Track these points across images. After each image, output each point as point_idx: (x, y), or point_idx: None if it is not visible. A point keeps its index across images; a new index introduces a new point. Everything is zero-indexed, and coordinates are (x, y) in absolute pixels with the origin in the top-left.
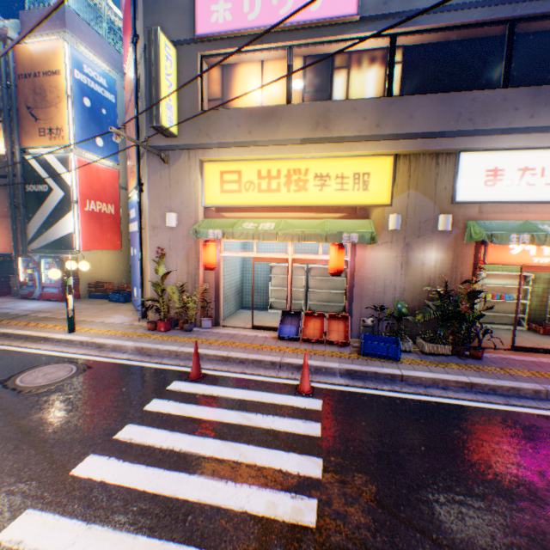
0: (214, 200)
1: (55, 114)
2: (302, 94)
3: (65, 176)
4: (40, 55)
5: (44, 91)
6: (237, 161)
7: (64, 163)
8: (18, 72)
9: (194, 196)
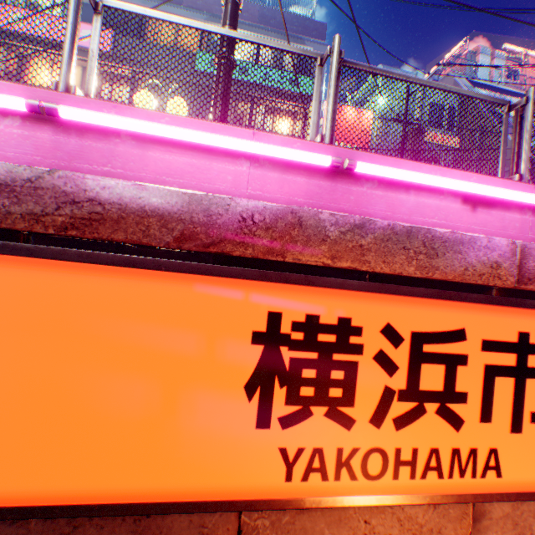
0: None
1: None
2: (81, 90)
3: None
4: None
5: None
6: None
7: None
8: None
9: None
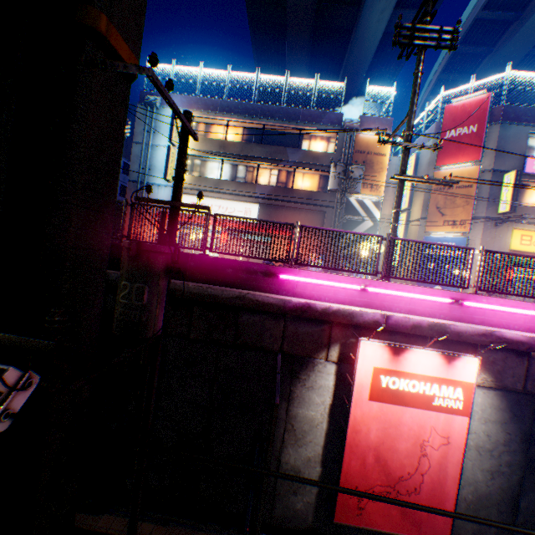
0: (514, 247)
1: (376, 177)
2: None
3: (375, 214)
4: (373, 143)
5: (371, 163)
6: (530, 231)
7: (375, 206)
8: (354, 149)
9: (506, 244)
